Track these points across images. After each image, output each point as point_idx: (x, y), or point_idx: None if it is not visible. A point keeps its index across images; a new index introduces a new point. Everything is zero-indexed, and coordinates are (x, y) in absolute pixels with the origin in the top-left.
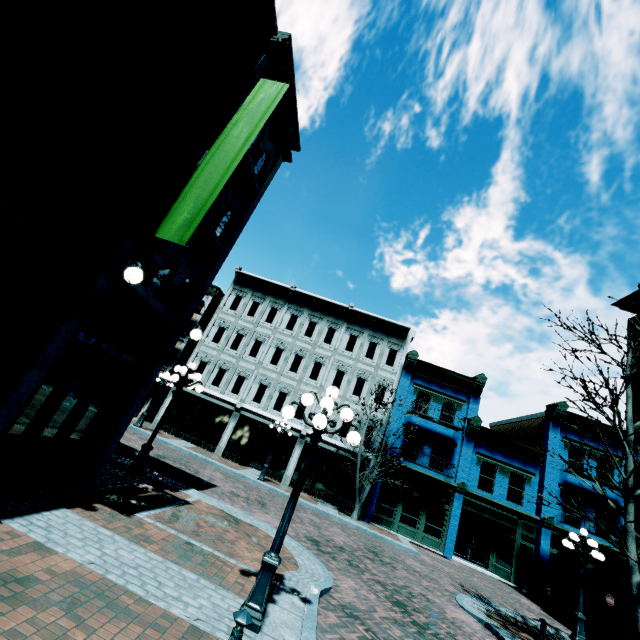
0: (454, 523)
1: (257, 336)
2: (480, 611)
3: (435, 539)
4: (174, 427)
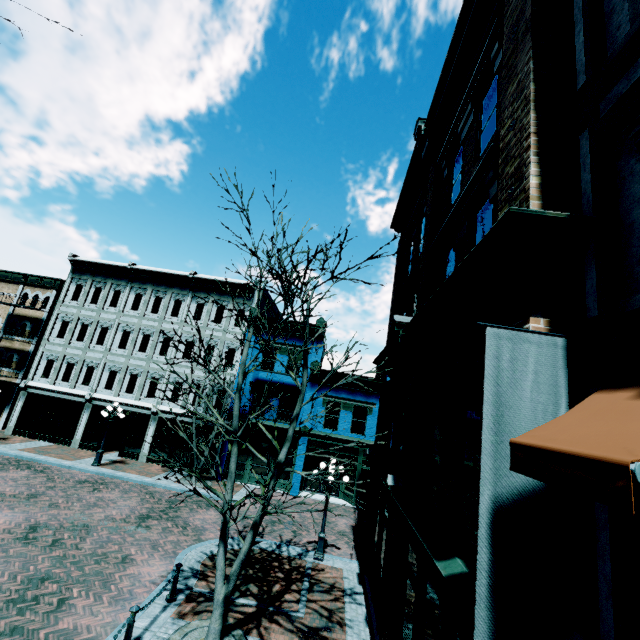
0: (299, 464)
1: (102, 323)
2: (205, 555)
3: (284, 482)
4: (29, 430)
